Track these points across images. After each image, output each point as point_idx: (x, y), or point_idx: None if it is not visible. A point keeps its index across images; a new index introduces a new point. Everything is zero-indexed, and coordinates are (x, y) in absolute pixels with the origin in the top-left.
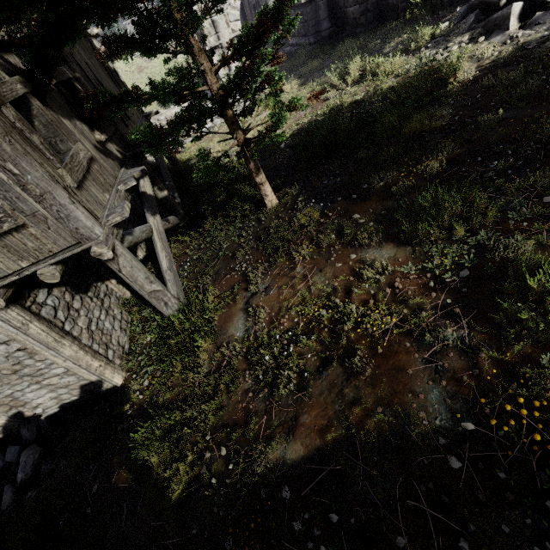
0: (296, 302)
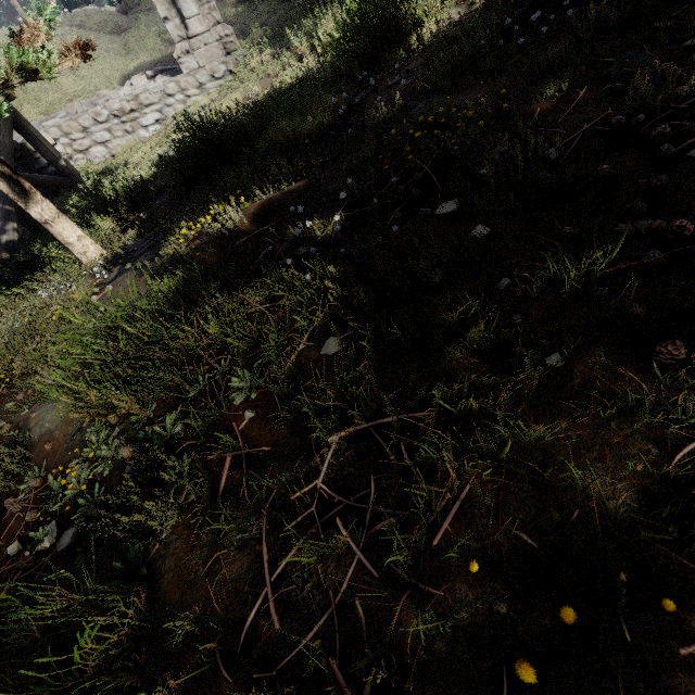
0: None
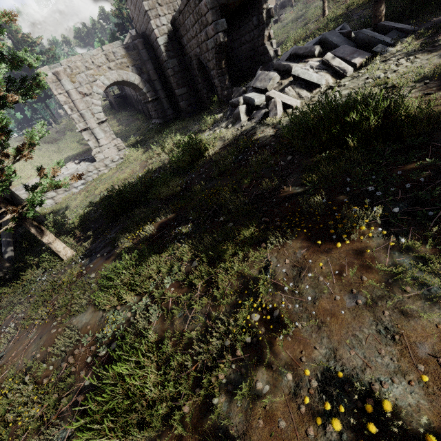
0: (4, 378)
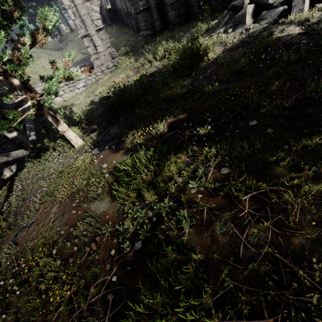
0: (35, 244)
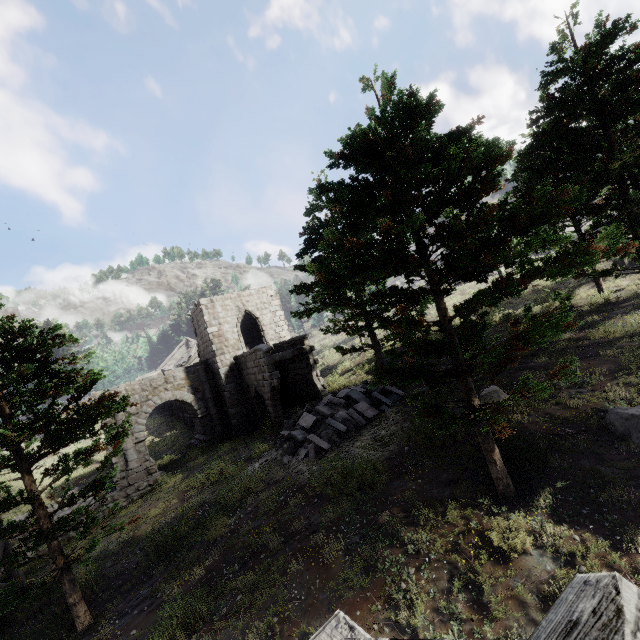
0: None
